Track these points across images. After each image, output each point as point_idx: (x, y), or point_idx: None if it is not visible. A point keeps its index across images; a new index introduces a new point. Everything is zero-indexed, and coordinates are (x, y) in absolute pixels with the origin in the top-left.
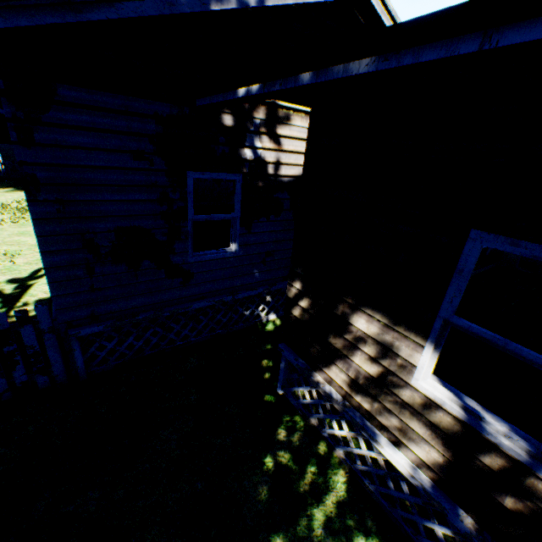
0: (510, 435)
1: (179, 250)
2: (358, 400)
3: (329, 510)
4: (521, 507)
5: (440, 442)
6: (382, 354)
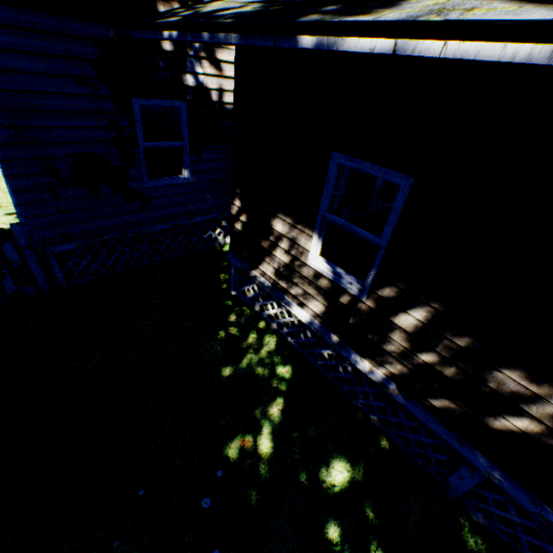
0: (352, 283)
1: (135, 176)
2: (281, 284)
3: (262, 355)
4: (356, 321)
5: (323, 297)
6: (292, 247)
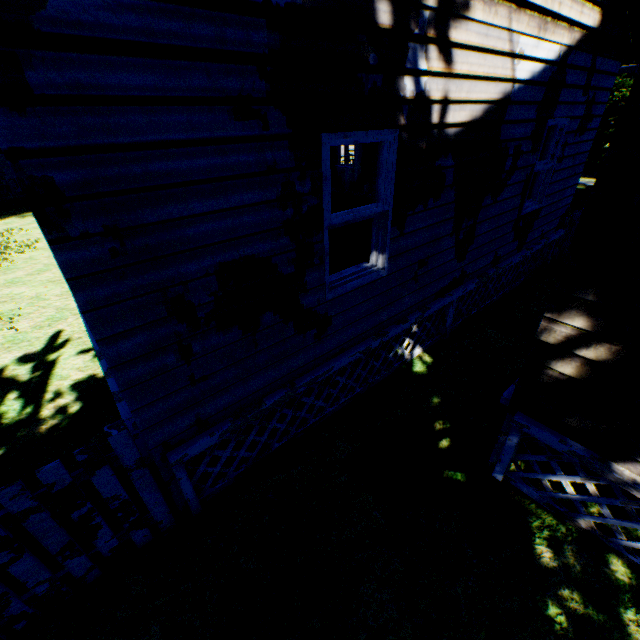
0: None
1: (312, 284)
2: None
3: None
4: None
5: None
6: None
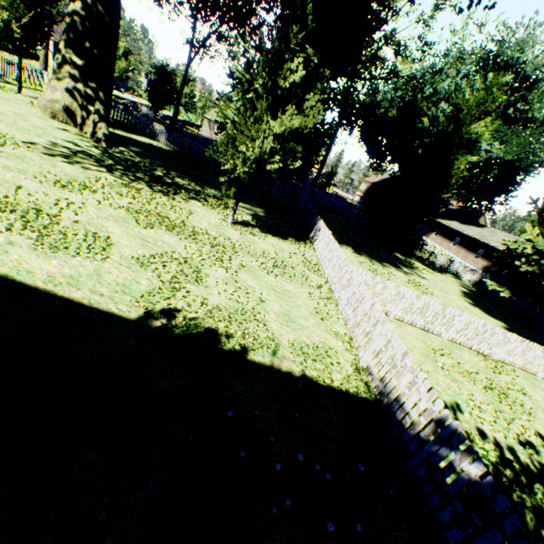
0: None
1: None
2: None
3: None
4: None
5: None
6: None
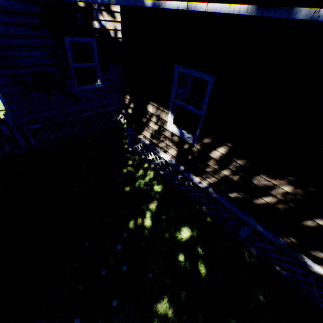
0: (189, 137)
1: (70, 84)
2: (154, 141)
3: (146, 180)
4: (192, 158)
5: (175, 146)
6: (158, 120)
